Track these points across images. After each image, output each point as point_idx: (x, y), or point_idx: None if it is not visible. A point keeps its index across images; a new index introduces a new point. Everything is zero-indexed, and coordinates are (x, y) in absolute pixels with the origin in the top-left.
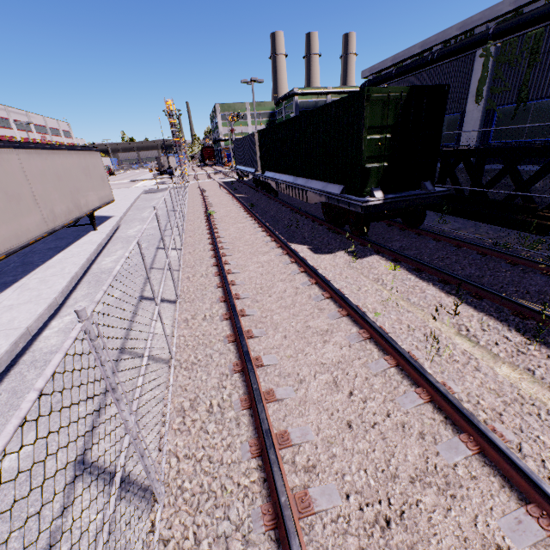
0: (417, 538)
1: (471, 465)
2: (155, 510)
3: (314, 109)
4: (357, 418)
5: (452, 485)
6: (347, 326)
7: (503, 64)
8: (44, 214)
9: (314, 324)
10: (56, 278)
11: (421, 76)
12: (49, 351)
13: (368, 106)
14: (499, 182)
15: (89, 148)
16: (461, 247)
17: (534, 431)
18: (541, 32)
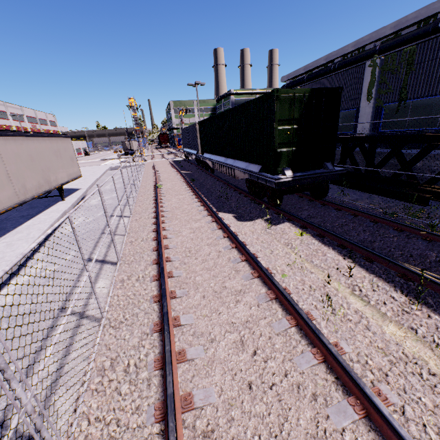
0: None
1: (358, 430)
2: None
3: (238, 105)
4: (257, 379)
5: None
6: (258, 286)
7: (386, 72)
8: (16, 188)
9: (229, 285)
10: (21, 242)
11: (325, 80)
12: (2, 308)
13: (277, 104)
14: (388, 162)
15: (61, 135)
16: (357, 216)
17: (417, 393)
18: (414, 48)
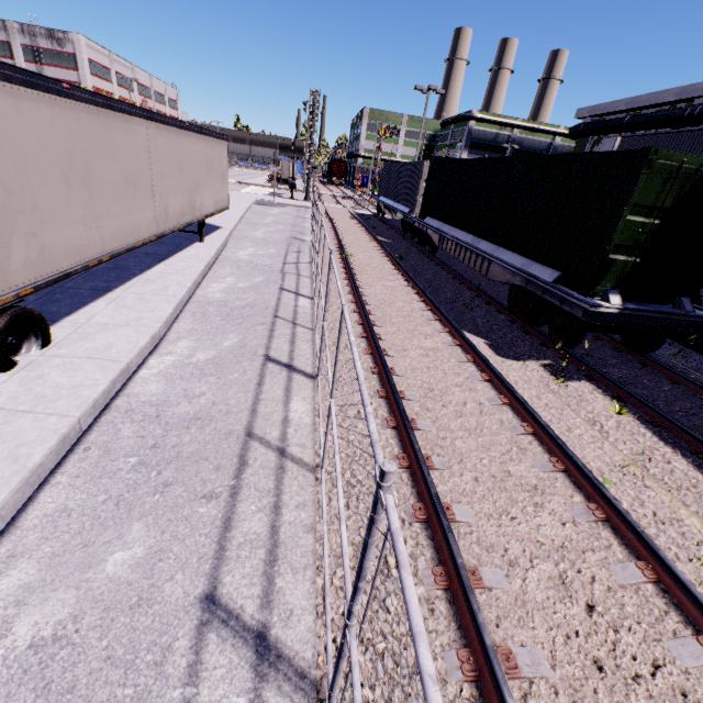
0: None
1: None
2: None
3: (541, 155)
4: (611, 659)
5: None
6: (566, 488)
7: None
8: (157, 211)
9: (516, 471)
10: (158, 298)
11: (679, 137)
12: (148, 400)
13: (645, 175)
14: None
15: (218, 134)
16: None
17: None
18: None
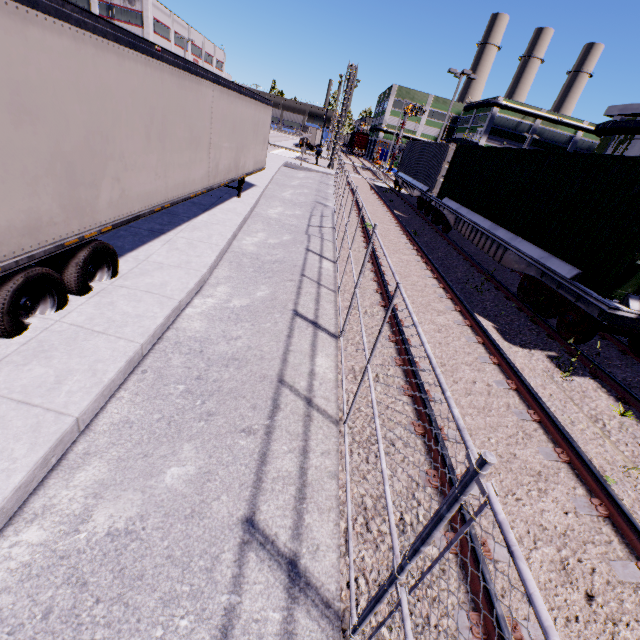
0: None
1: None
2: None
3: (578, 153)
4: None
5: None
6: (569, 479)
7: None
8: (210, 167)
9: (521, 455)
10: (204, 245)
11: None
12: (193, 336)
13: None
14: None
15: (266, 100)
16: None
17: None
18: None
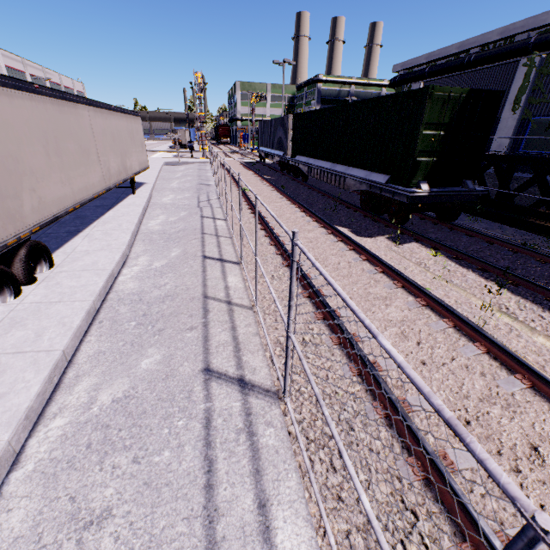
0: (492, 431)
1: (525, 394)
2: (286, 402)
3: (366, 99)
4: (429, 359)
5: (512, 404)
6: (404, 295)
7: (545, 76)
8: (103, 171)
9: (373, 291)
10: (117, 232)
11: (460, 77)
12: (130, 292)
13: (429, 103)
14: (526, 190)
15: (134, 112)
16: (493, 244)
17: None
18: None
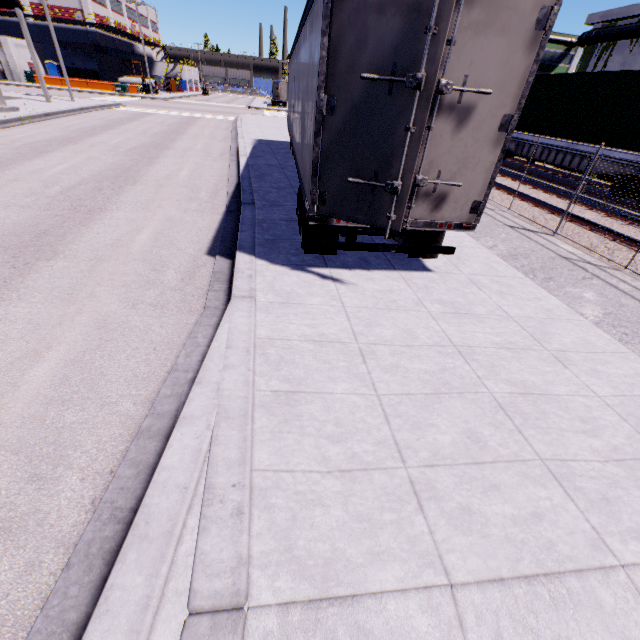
0: None
1: None
2: None
3: None
4: None
5: None
6: None
7: None
8: None
9: None
10: None
11: None
12: None
13: None
14: None
15: None
16: None
17: None
18: None
